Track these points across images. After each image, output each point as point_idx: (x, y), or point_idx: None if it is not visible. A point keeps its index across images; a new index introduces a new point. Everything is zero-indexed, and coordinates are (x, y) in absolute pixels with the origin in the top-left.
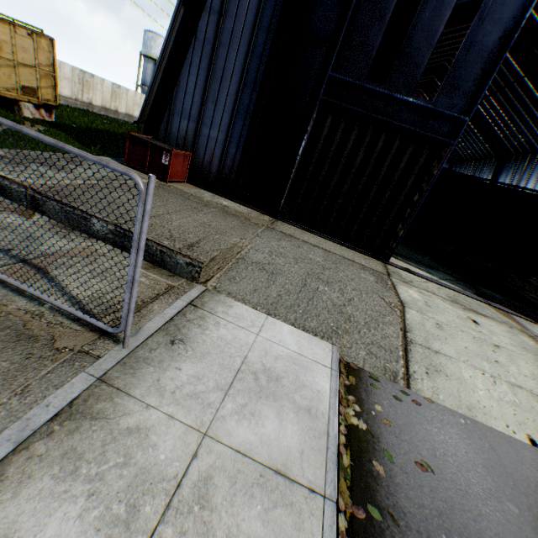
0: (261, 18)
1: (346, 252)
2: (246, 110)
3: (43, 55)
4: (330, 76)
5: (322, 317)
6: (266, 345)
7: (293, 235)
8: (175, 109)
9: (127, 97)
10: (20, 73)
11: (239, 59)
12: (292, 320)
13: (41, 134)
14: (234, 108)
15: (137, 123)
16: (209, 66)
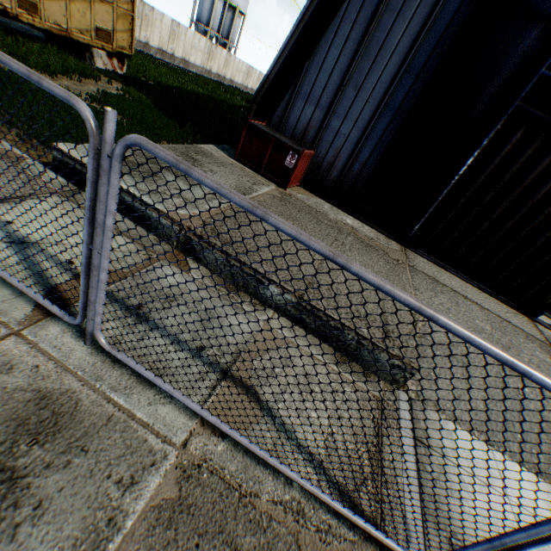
0: None
1: (492, 304)
2: (399, 105)
3: None
4: (541, 75)
5: (543, 445)
6: (527, 520)
7: (437, 279)
8: (300, 90)
9: (185, 39)
10: (95, 11)
11: (409, 32)
12: (517, 454)
13: (475, 335)
14: (383, 99)
15: (250, 103)
16: (362, 38)
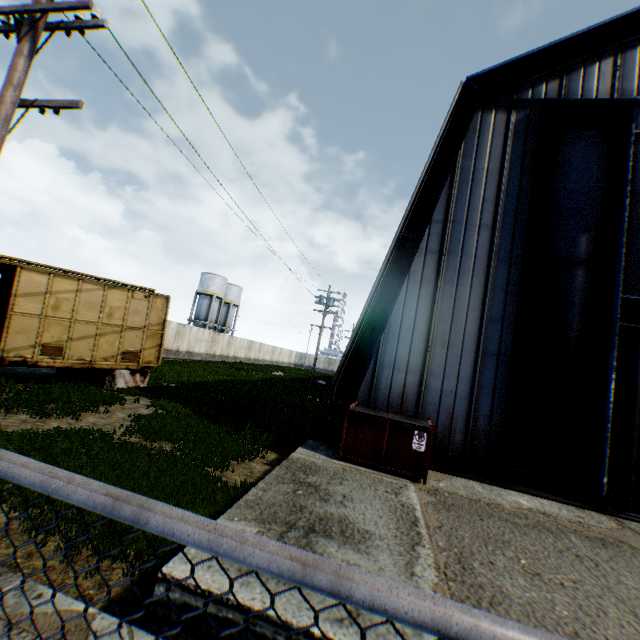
0: (495, 250)
1: None
2: (497, 350)
3: (154, 314)
4: (620, 298)
5: None
6: None
7: None
8: (383, 360)
9: (190, 334)
10: (125, 337)
11: (474, 293)
12: None
13: None
14: (478, 348)
15: (330, 385)
16: (431, 305)
